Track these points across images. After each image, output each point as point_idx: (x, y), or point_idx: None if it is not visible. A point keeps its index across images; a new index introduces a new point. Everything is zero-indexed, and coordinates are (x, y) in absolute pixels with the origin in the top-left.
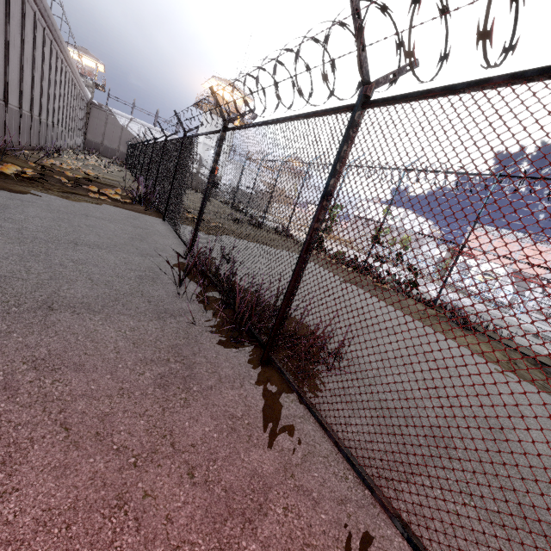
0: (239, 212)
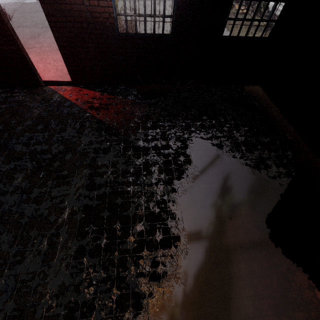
0: None
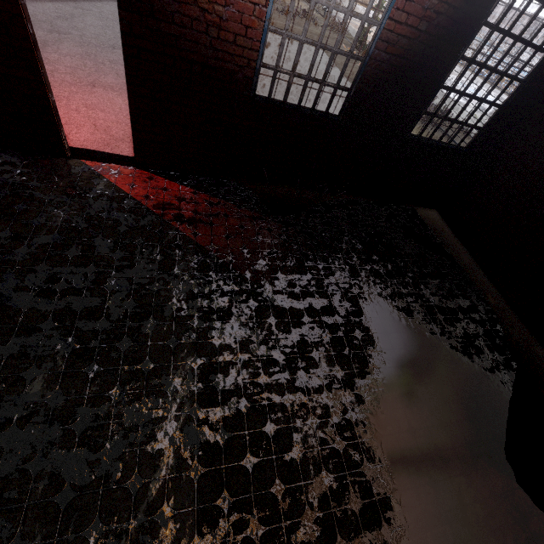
0: (308, 1)
